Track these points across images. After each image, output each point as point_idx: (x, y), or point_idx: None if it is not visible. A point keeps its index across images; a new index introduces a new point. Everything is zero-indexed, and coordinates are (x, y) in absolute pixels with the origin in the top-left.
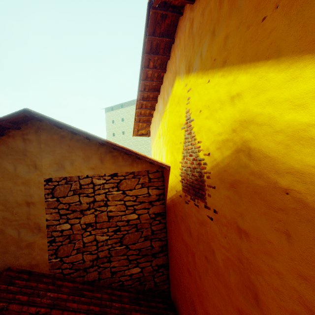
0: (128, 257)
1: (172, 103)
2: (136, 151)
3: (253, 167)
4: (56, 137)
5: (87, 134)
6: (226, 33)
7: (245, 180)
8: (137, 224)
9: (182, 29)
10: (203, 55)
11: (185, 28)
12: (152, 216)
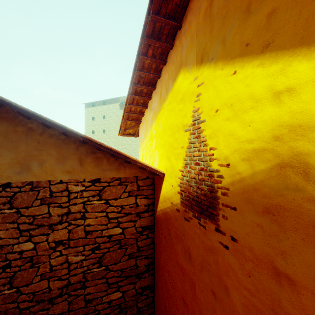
0: (108, 280)
1: (173, 100)
2: (125, 154)
3: (312, 191)
4: (21, 129)
5: (64, 128)
6: (271, 8)
7: (295, 207)
8: (120, 239)
9: (194, 11)
10: (226, 40)
11: (200, 9)
12: (139, 230)
